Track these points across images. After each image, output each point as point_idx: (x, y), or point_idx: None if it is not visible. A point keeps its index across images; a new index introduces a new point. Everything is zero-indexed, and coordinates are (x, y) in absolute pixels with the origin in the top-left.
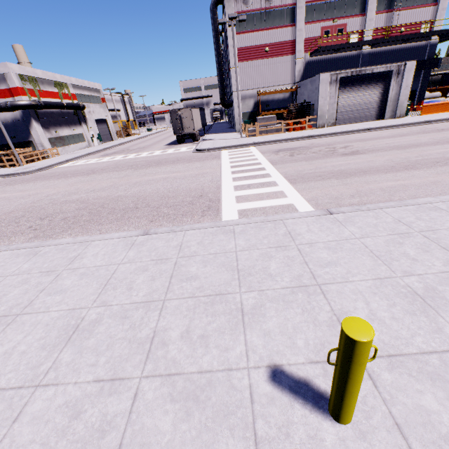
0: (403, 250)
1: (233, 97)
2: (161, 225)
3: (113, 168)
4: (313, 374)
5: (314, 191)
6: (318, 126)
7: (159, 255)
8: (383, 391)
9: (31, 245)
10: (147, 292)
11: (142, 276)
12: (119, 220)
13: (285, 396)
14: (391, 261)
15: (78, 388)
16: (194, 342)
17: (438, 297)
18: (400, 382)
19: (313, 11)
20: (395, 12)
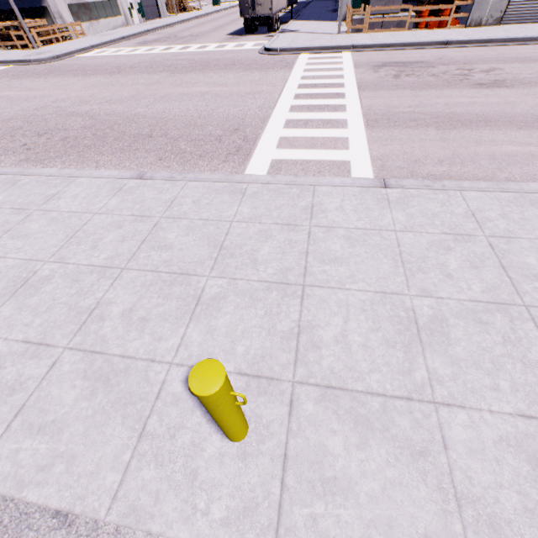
0: (443, 260)
1: None
2: (169, 167)
3: (145, 68)
4: (234, 386)
5: (391, 146)
6: (470, 23)
7: (142, 210)
8: (294, 421)
9: (13, 171)
10: (110, 255)
11: (113, 234)
12: (124, 152)
13: (192, 401)
14: (417, 272)
15: (7, 344)
16: (132, 323)
17: (440, 333)
18: (319, 417)
19: None
20: None
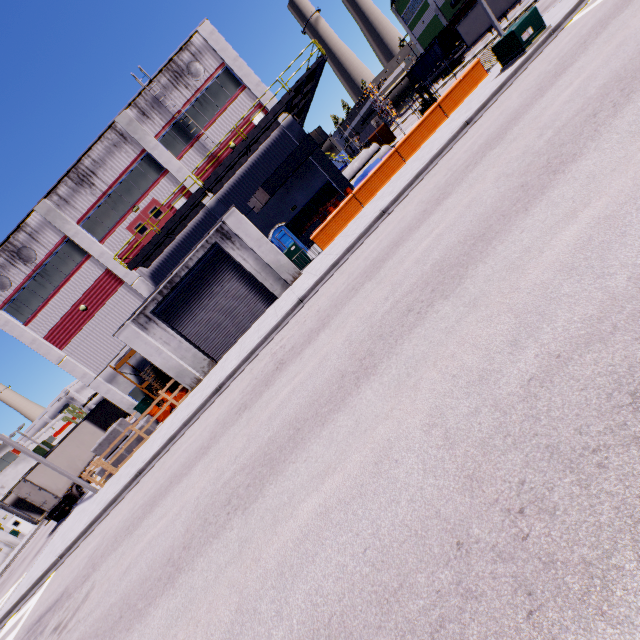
0: None
1: (97, 390)
2: None
3: None
4: None
5: None
6: (191, 387)
7: None
8: None
9: None
10: None
11: None
12: None
13: None
14: None
15: None
16: None
17: None
18: None
19: (99, 221)
20: (202, 137)
